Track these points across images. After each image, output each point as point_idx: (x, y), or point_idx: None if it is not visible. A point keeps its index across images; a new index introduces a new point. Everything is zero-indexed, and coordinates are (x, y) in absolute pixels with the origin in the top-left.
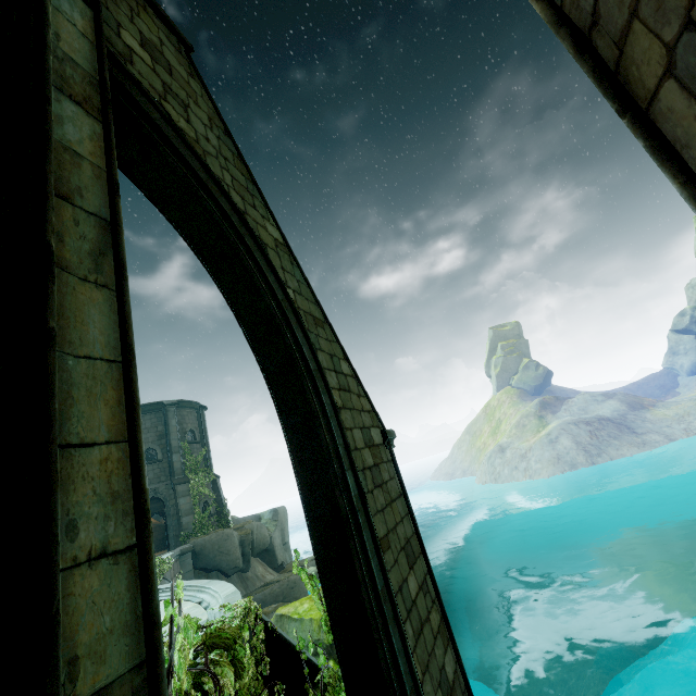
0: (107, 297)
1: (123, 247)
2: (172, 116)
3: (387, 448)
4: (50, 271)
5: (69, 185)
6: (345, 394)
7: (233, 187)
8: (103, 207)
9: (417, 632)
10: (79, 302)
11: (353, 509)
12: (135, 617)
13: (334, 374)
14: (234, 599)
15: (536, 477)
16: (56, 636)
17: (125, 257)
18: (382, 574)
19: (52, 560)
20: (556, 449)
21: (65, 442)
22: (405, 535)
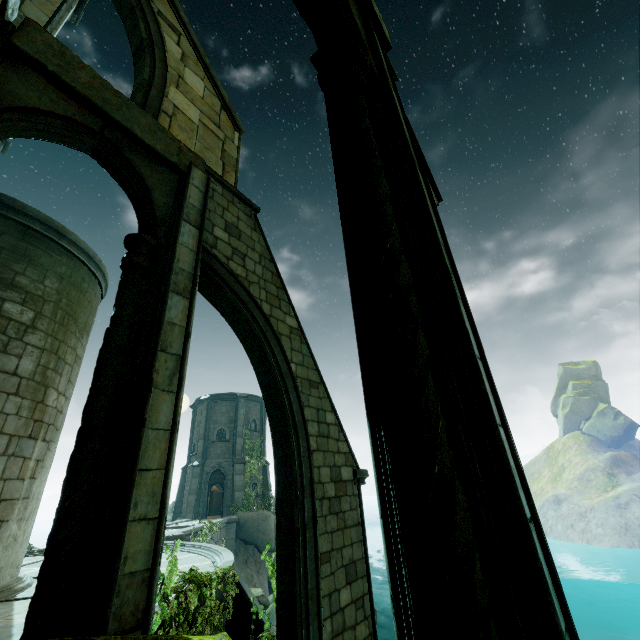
0: (171, 397)
1: (184, 369)
2: (233, 269)
3: (355, 484)
4: (150, 391)
5: (167, 342)
6: (322, 439)
7: (265, 300)
8: (180, 348)
9: (336, 631)
10: (159, 402)
11: (304, 526)
12: (151, 548)
13: (316, 424)
14: (227, 565)
15: (595, 544)
16: (122, 545)
17: (184, 374)
18: (316, 578)
19: (127, 516)
20: (624, 517)
21: (141, 468)
22: (351, 557)
